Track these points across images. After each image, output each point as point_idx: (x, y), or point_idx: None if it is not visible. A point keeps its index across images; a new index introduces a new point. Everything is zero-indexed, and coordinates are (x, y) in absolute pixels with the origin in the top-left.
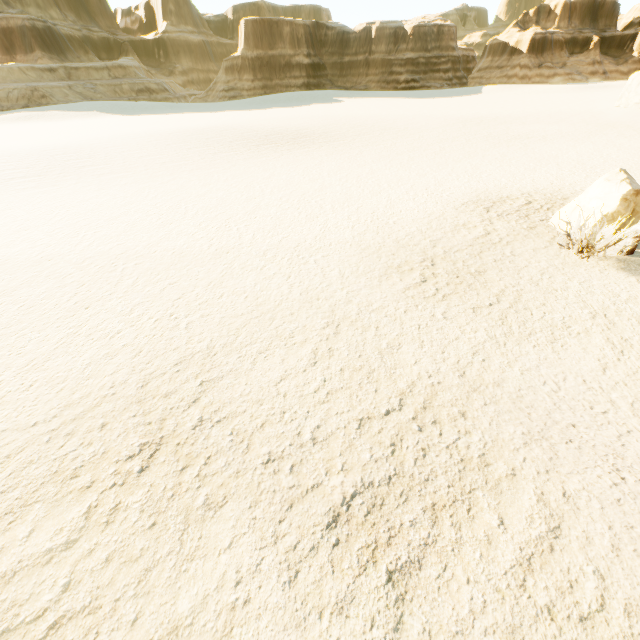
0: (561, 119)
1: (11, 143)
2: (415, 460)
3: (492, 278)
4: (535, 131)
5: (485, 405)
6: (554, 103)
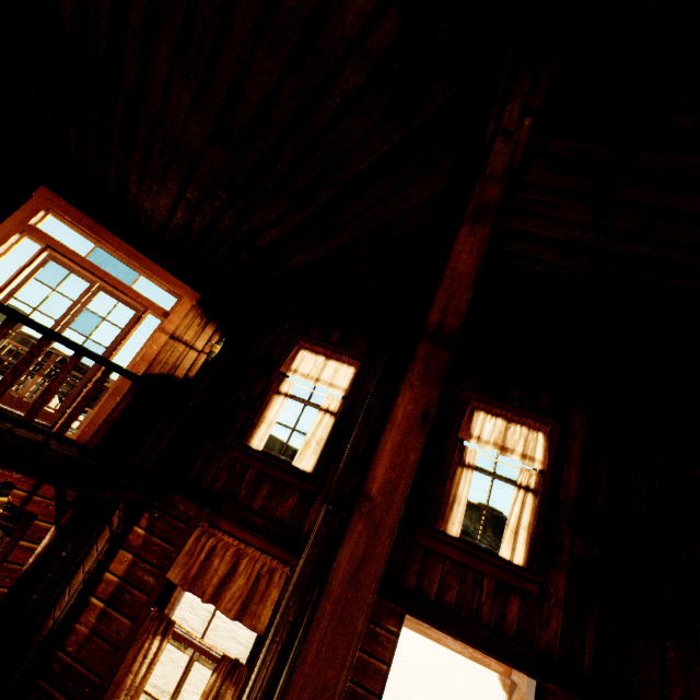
0: None
1: None
2: None
3: None
4: None
5: None
6: None
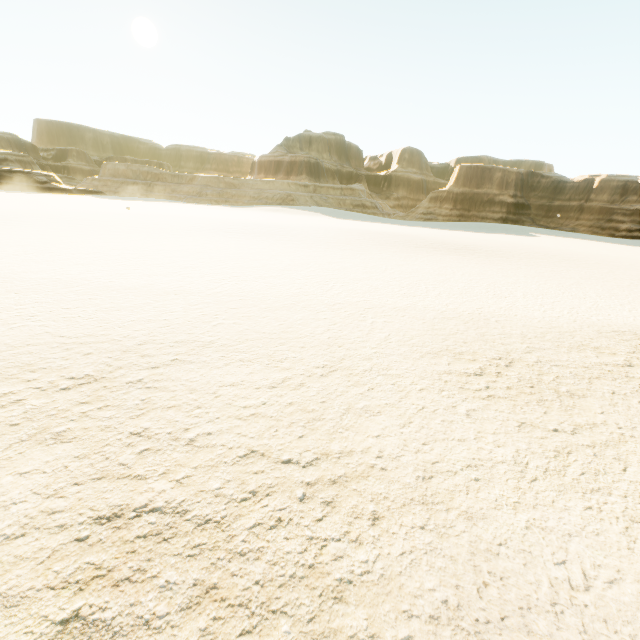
0: None
1: (253, 219)
2: (256, 524)
3: (588, 406)
4: None
5: (421, 528)
6: None
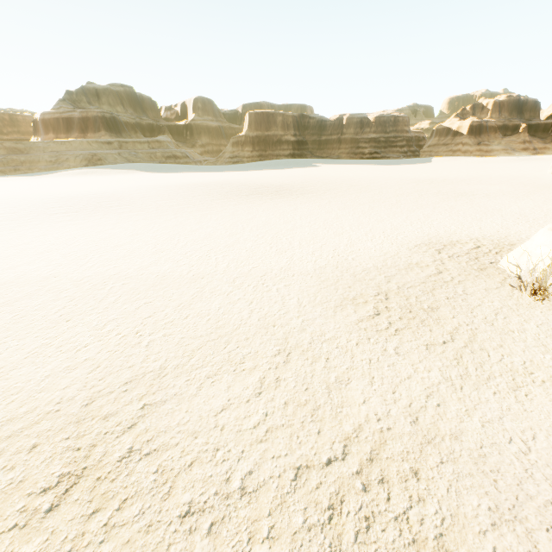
0: (501, 181)
1: (67, 189)
2: (356, 533)
3: (445, 315)
4: (479, 190)
5: (441, 463)
6: (494, 170)
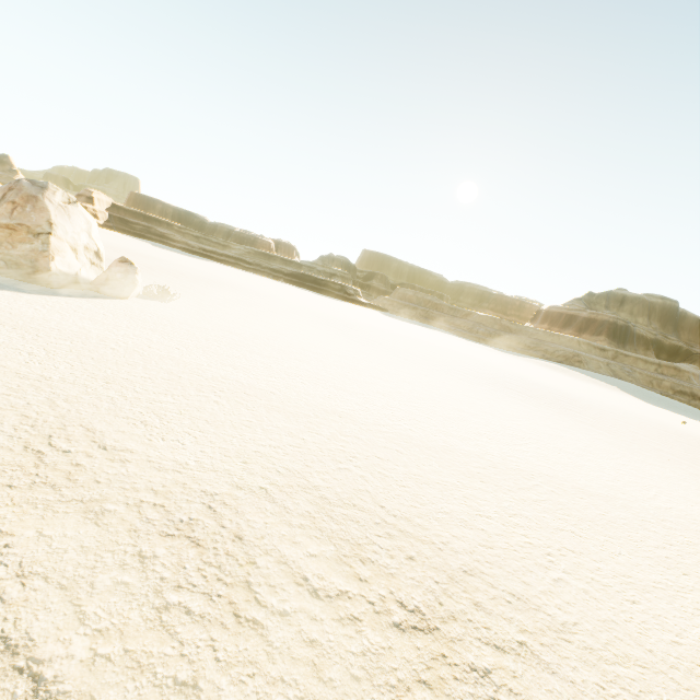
0: None
1: (529, 374)
2: None
3: None
4: None
5: None
6: None
